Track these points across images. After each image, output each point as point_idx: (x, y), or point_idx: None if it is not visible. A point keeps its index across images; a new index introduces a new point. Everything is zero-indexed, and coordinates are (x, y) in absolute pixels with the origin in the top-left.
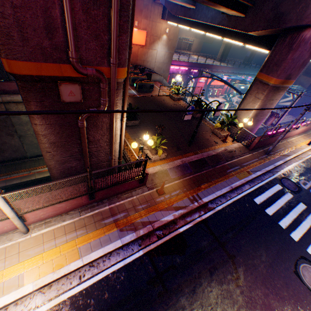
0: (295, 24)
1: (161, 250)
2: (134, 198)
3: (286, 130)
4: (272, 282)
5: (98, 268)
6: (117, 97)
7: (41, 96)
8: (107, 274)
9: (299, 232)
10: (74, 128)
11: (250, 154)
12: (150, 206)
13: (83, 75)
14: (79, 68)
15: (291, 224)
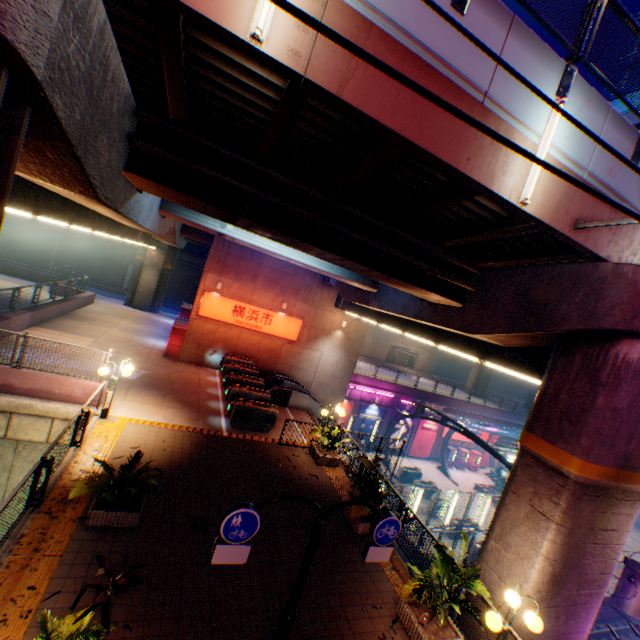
0: (581, 324)
1: None
2: None
3: None
4: None
5: None
6: None
7: None
8: None
9: None
10: None
11: None
12: None
13: None
14: None
15: None
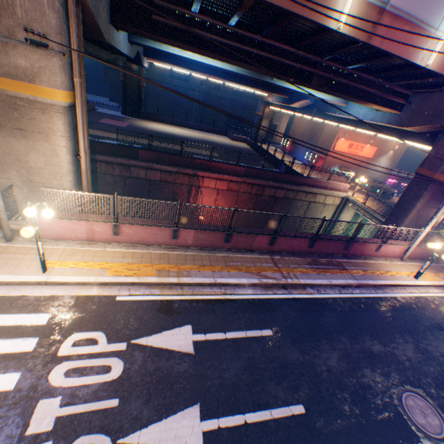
0: None
1: None
2: None
3: None
4: None
5: None
6: None
7: (435, 190)
8: None
9: None
10: (430, 209)
11: None
12: None
13: None
14: None
15: None
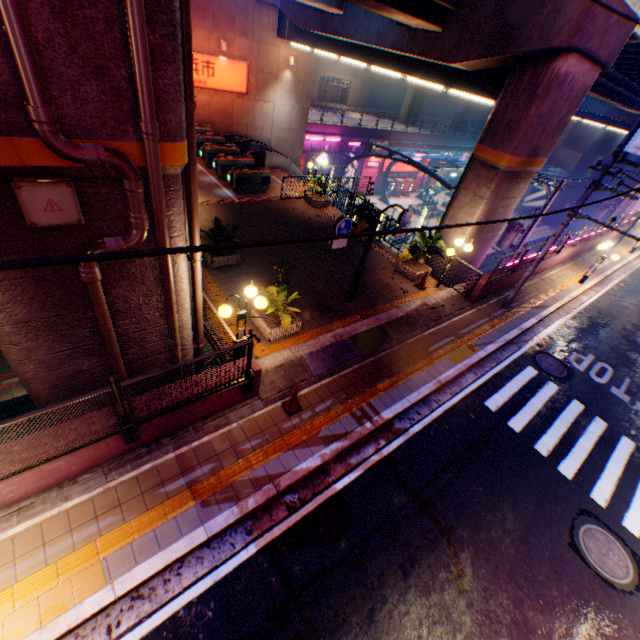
0: (538, 46)
1: (297, 537)
2: (234, 427)
3: (537, 259)
4: (529, 573)
5: (153, 601)
6: (171, 210)
7: None
8: (174, 611)
9: (573, 460)
10: (74, 284)
11: (473, 309)
12: (271, 441)
13: (76, 162)
14: (63, 147)
15: (558, 445)
